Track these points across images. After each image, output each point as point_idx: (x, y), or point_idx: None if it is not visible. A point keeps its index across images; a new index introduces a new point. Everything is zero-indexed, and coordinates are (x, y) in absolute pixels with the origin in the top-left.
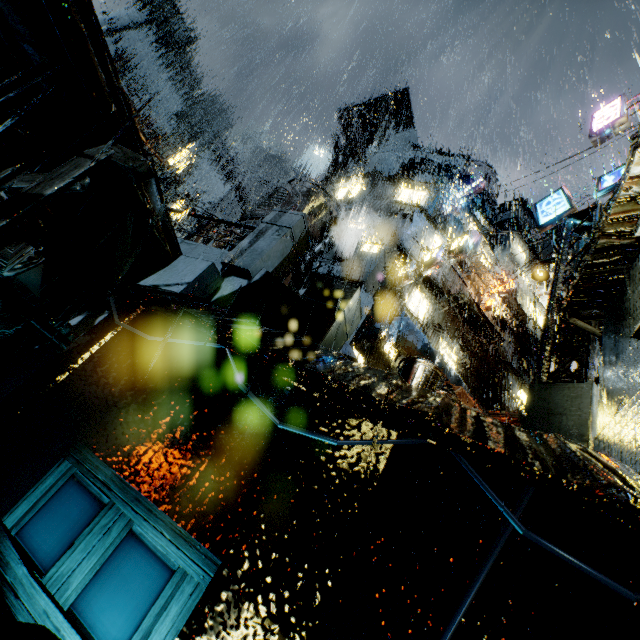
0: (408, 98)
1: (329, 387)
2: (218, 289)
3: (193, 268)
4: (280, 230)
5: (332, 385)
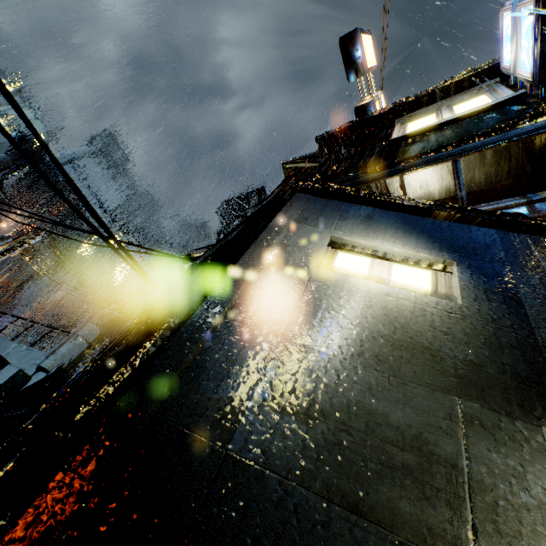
0: (265, 192)
1: (2, 445)
2: (29, 381)
3: (9, 373)
4: (77, 338)
5: (3, 444)
